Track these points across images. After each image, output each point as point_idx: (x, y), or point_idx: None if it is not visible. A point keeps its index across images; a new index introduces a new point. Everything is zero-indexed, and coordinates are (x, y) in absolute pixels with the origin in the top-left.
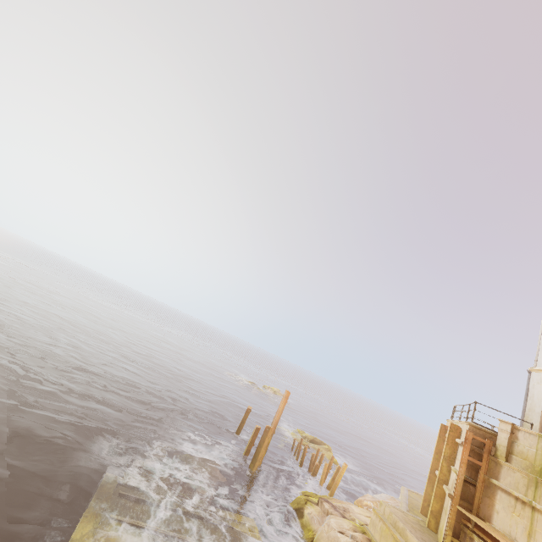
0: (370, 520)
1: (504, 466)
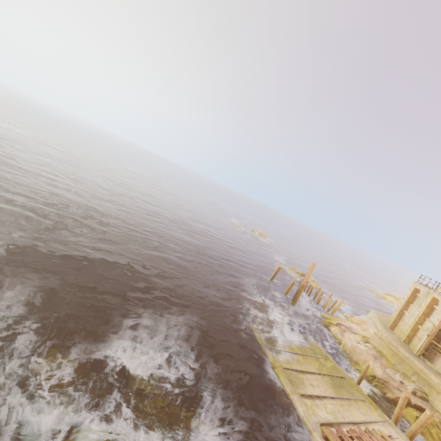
0: (371, 336)
1: None
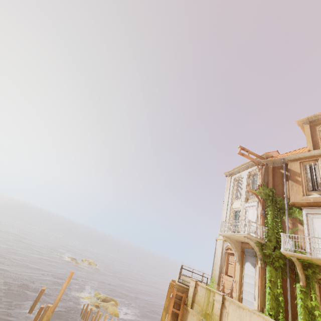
0: None
1: (190, 312)
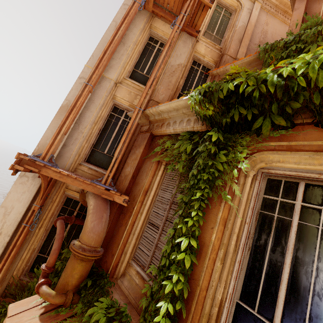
0: None
1: None
